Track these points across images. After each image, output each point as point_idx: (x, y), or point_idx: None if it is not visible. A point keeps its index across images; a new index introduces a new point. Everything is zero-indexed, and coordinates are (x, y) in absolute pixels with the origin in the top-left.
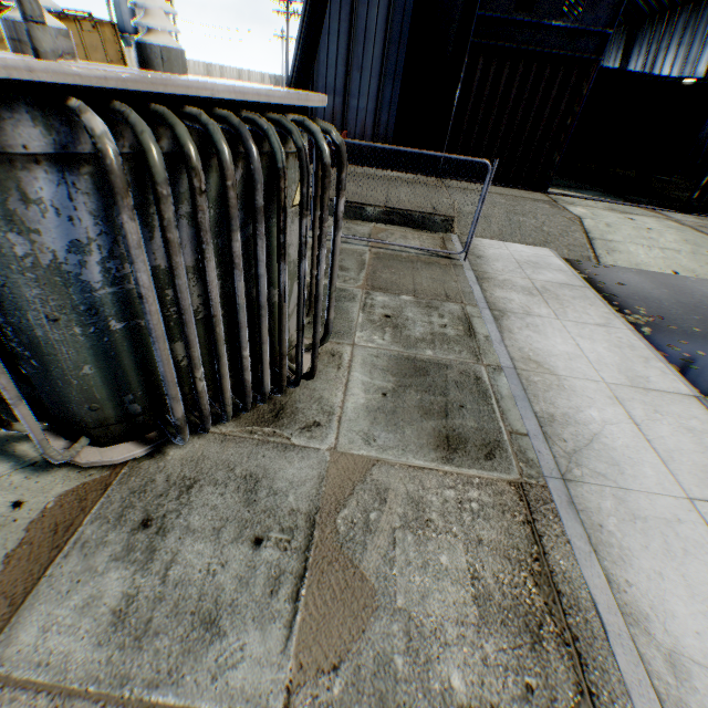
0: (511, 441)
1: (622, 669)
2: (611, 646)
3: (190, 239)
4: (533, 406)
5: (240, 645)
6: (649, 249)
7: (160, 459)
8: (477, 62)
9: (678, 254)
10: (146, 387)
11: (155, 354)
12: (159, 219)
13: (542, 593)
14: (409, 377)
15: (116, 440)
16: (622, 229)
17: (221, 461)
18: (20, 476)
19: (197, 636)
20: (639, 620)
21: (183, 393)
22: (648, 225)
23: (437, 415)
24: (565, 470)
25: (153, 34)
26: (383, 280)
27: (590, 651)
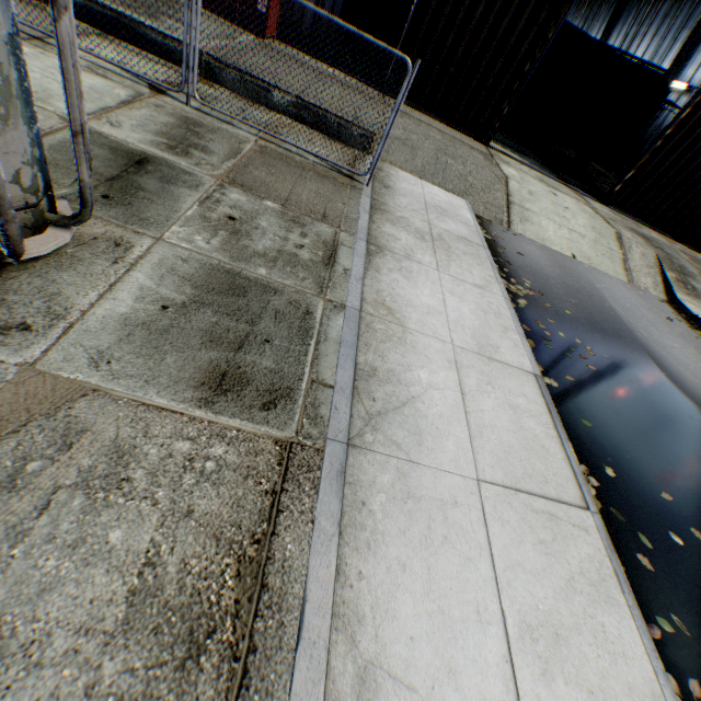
0: (308, 392)
1: (294, 691)
2: (296, 660)
3: None
4: (359, 356)
5: None
6: (560, 228)
7: None
8: None
9: (583, 240)
10: None
11: None
12: None
13: (240, 587)
14: (216, 294)
15: None
16: (542, 201)
17: None
18: None
19: None
20: (352, 623)
21: None
22: (568, 204)
23: (226, 345)
24: (357, 434)
25: None
26: (252, 177)
27: (264, 667)
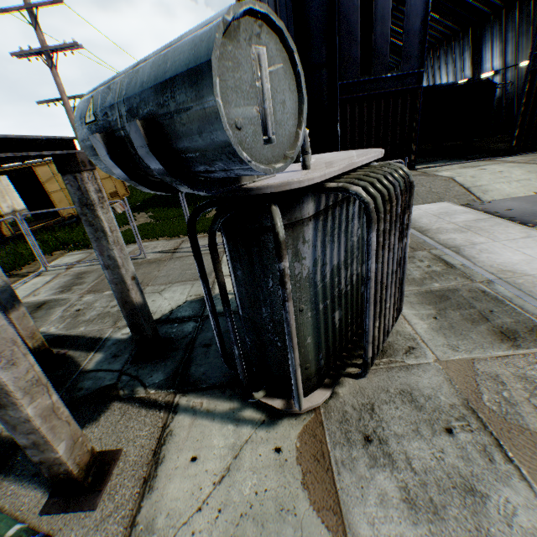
0: None
1: None
2: None
3: (343, 244)
4: (535, 298)
5: (504, 499)
6: (509, 183)
7: (337, 397)
8: (345, 108)
9: (530, 181)
10: (325, 346)
11: (366, 314)
12: (376, 232)
13: None
14: (439, 303)
15: (312, 389)
16: (483, 176)
17: (375, 388)
18: (261, 431)
19: (471, 501)
20: None
21: (335, 347)
22: (497, 169)
23: (480, 321)
24: None
25: None
26: None
27: None
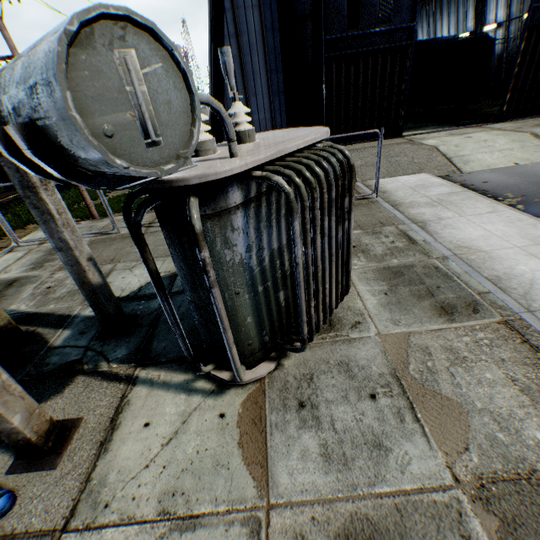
0: (482, 299)
1: None
2: None
3: (284, 228)
4: (481, 274)
5: (404, 452)
6: (491, 153)
7: (282, 368)
8: (331, 68)
9: (512, 151)
10: (270, 324)
11: (298, 296)
12: (303, 219)
13: None
14: (393, 279)
15: (257, 363)
16: (467, 146)
17: (318, 359)
18: (210, 400)
19: (377, 454)
20: None
21: (282, 324)
22: (482, 137)
23: (426, 296)
24: (526, 306)
25: (241, 125)
26: None
27: None
